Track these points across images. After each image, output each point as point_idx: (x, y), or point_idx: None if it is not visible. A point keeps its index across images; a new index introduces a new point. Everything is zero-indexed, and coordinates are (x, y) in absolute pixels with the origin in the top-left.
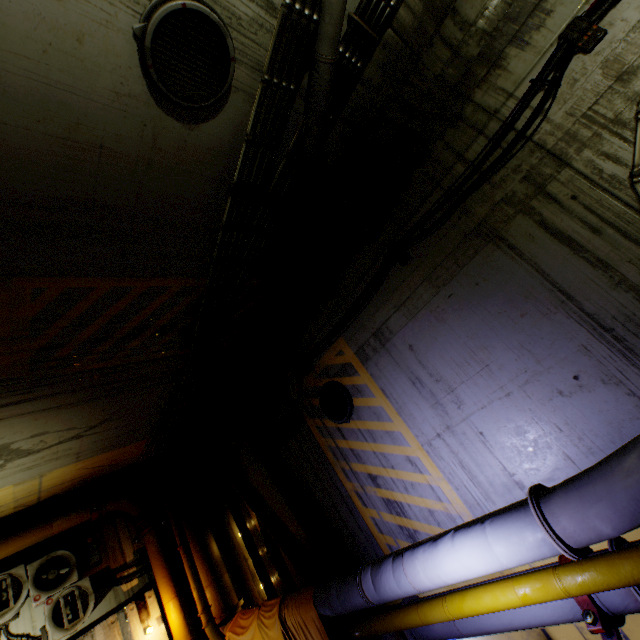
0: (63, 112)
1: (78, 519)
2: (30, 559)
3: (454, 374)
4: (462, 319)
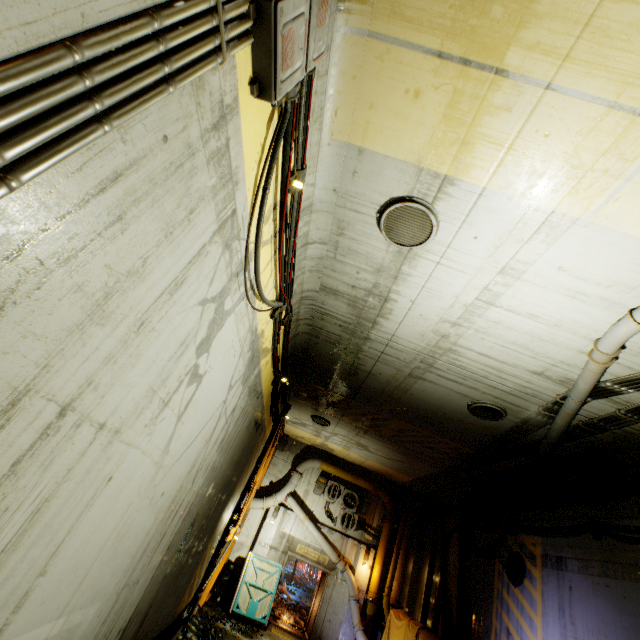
0: (438, 406)
1: (367, 486)
2: (345, 485)
3: (582, 630)
4: (604, 606)
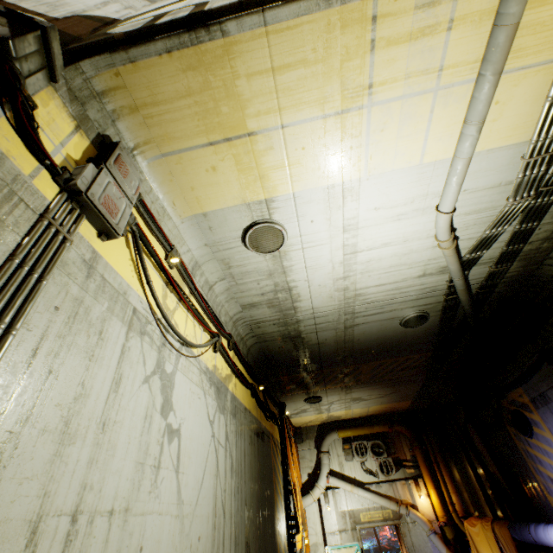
0: (381, 337)
1: (383, 429)
2: (367, 439)
3: None
4: None
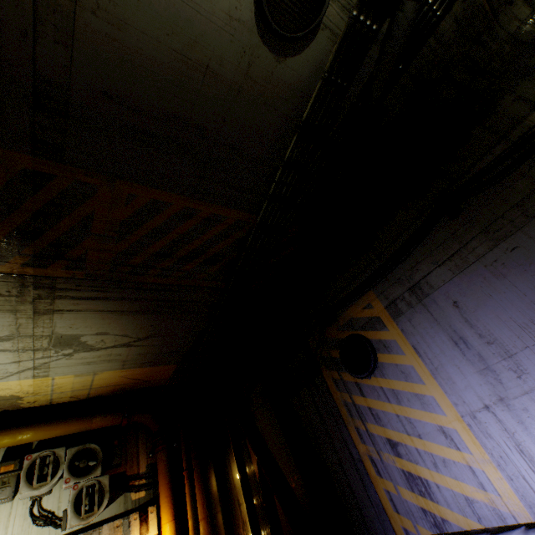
0: (187, 29)
1: (112, 421)
2: (70, 445)
3: (514, 337)
4: (529, 274)
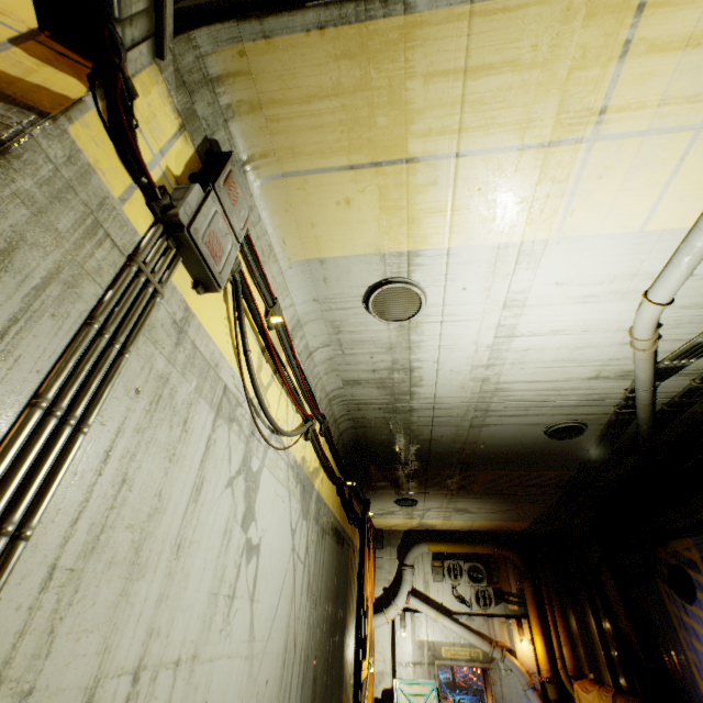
0: (515, 444)
1: (487, 550)
2: (464, 558)
3: None
4: None
